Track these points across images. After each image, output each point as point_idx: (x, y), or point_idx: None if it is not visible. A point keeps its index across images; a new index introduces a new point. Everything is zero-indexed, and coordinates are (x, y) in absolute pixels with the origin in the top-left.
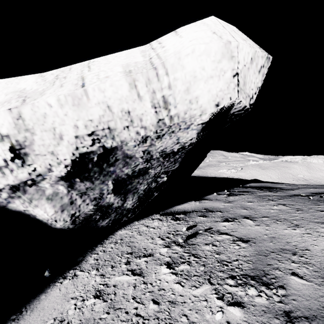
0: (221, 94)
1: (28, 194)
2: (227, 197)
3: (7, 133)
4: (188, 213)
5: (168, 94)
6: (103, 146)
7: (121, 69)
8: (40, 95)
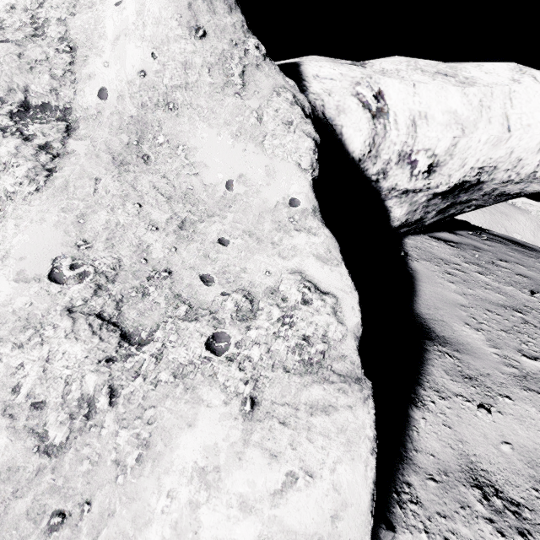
0: None
1: (406, 197)
2: (481, 240)
3: (437, 153)
4: (457, 244)
5: None
6: (479, 179)
7: None
8: (474, 128)
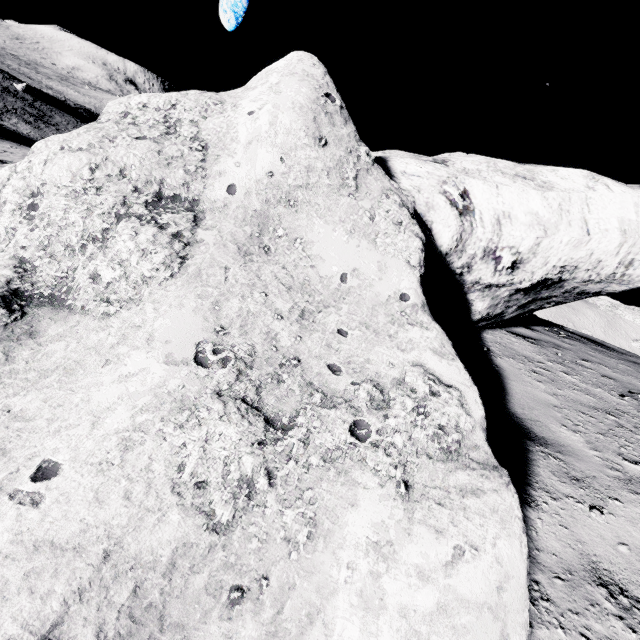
0: None
1: (489, 291)
2: (559, 337)
3: (521, 251)
4: (536, 340)
5: (637, 259)
6: (560, 277)
7: (617, 225)
8: (556, 230)
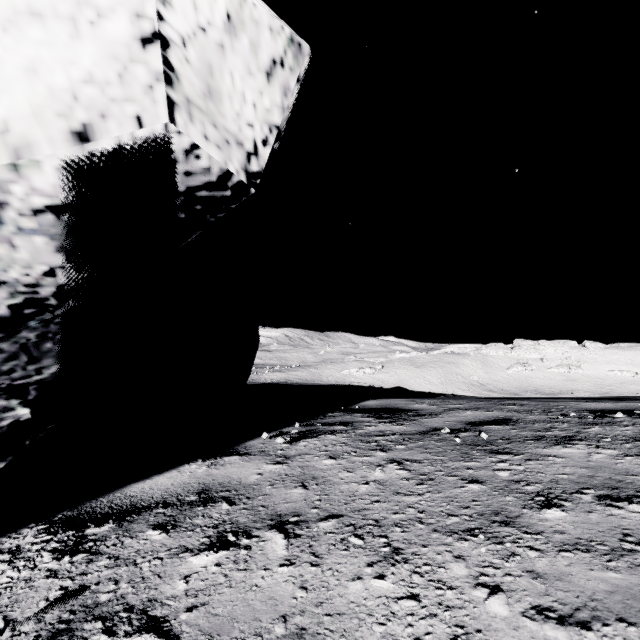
0: (95, 95)
1: None
2: (293, 441)
3: None
4: (135, 514)
5: None
6: None
7: None
8: None
